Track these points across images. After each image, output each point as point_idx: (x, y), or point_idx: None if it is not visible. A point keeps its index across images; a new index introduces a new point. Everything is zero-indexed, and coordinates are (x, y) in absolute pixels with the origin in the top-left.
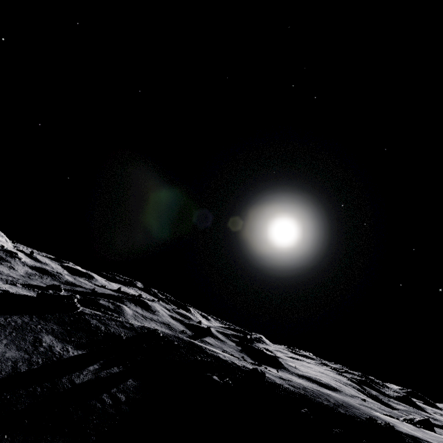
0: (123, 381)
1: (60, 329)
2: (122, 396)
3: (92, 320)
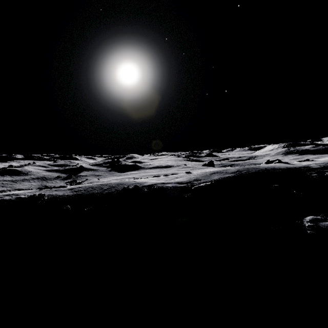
0: None
1: None
2: None
3: None
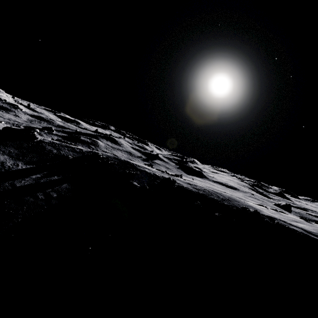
0: (59, 184)
1: (16, 151)
2: (55, 194)
3: (47, 146)
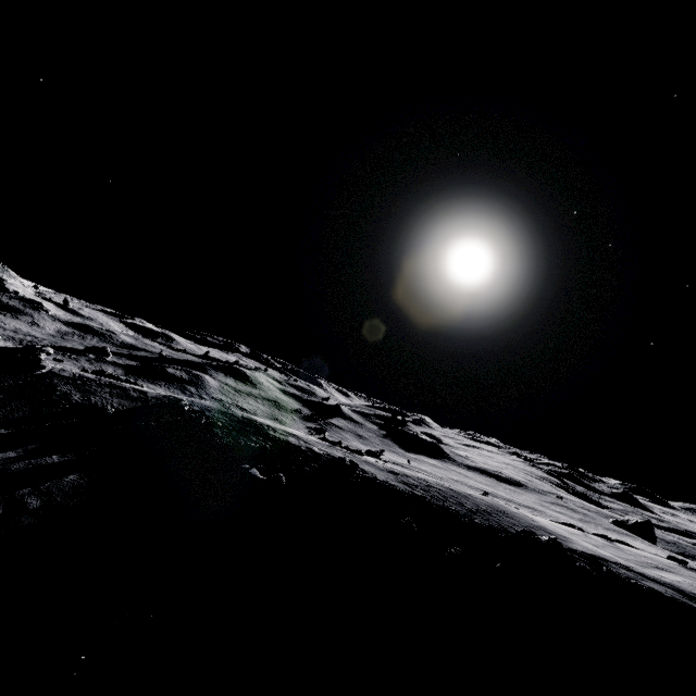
0: (57, 476)
1: None
2: (36, 501)
3: (62, 386)
